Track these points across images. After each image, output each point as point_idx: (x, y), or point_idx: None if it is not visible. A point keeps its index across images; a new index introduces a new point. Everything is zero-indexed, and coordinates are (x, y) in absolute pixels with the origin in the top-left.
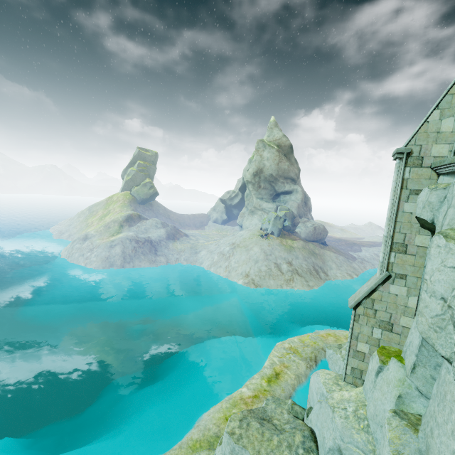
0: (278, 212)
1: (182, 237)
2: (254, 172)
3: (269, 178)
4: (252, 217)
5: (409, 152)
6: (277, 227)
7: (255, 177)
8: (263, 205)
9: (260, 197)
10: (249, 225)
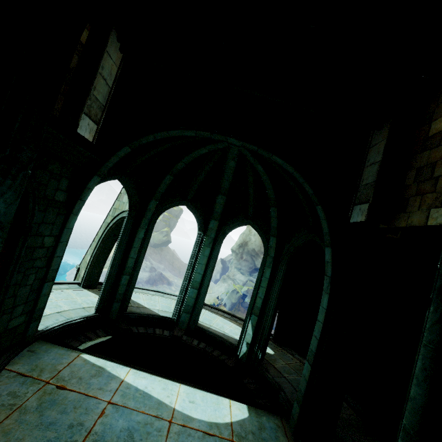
0: (244, 286)
1: (162, 285)
2: (240, 243)
3: (252, 252)
4: (222, 284)
5: (78, 270)
6: (231, 301)
7: (240, 248)
8: (237, 275)
9: (239, 267)
10: (216, 290)
